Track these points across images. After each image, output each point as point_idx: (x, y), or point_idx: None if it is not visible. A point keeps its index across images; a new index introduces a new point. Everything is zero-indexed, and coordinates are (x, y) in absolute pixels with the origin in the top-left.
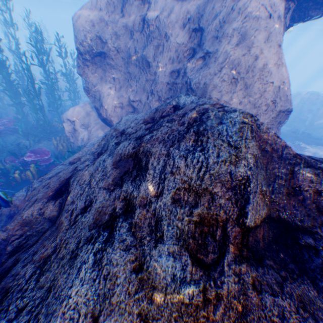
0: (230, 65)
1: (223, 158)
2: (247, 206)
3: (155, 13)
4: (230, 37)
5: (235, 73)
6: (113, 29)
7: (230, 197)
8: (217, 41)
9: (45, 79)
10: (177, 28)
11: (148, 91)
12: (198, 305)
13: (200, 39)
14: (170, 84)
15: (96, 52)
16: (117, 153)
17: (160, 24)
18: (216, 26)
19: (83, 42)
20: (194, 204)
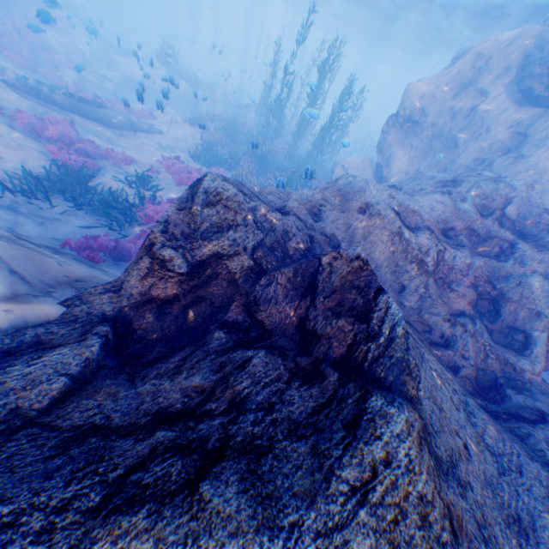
0: (536, 170)
1: (505, 189)
2: (507, 206)
3: (486, 108)
4: (548, 149)
5: (537, 178)
6: (437, 106)
7: (501, 202)
8: (534, 148)
9: (326, 123)
10: (501, 126)
11: (440, 168)
12: (474, 219)
13: (519, 142)
14: (468, 169)
15: (410, 119)
16: (434, 180)
17: (486, 117)
18: (540, 137)
19: (404, 108)
20: (482, 199)
